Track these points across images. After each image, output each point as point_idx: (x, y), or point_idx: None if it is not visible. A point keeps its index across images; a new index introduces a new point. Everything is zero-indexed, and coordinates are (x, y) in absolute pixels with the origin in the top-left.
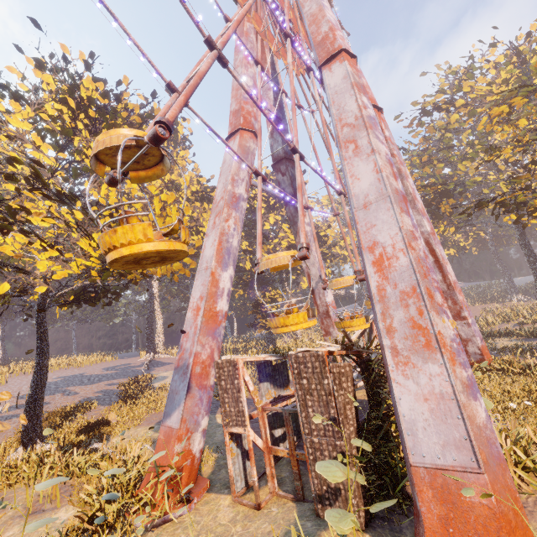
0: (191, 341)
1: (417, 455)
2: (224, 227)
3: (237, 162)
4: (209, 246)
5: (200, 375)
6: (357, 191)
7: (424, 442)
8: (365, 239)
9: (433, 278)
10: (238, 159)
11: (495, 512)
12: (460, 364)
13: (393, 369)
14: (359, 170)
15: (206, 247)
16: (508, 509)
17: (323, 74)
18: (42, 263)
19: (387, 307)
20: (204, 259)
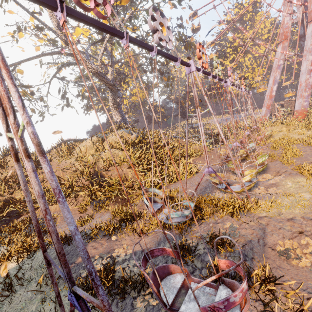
0: (266, 102)
1: (295, 109)
2: (275, 75)
3: (280, 54)
4: (270, 81)
5: (268, 107)
6: (302, 70)
7: (296, 108)
8: (299, 80)
9: (308, 87)
10: (281, 52)
11: (300, 112)
12: (305, 99)
13: (296, 100)
14: (304, 65)
15: (270, 81)
16: (302, 112)
17: (307, 27)
18: (234, 91)
19: (298, 92)
20: (269, 84)
